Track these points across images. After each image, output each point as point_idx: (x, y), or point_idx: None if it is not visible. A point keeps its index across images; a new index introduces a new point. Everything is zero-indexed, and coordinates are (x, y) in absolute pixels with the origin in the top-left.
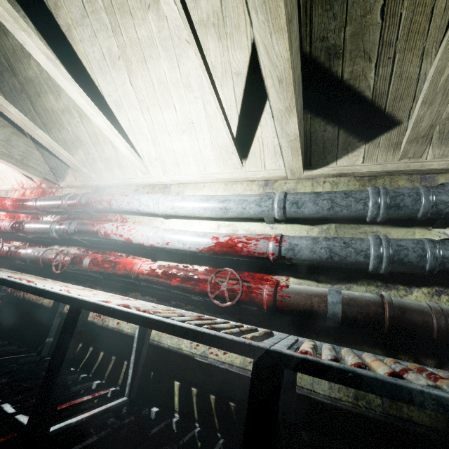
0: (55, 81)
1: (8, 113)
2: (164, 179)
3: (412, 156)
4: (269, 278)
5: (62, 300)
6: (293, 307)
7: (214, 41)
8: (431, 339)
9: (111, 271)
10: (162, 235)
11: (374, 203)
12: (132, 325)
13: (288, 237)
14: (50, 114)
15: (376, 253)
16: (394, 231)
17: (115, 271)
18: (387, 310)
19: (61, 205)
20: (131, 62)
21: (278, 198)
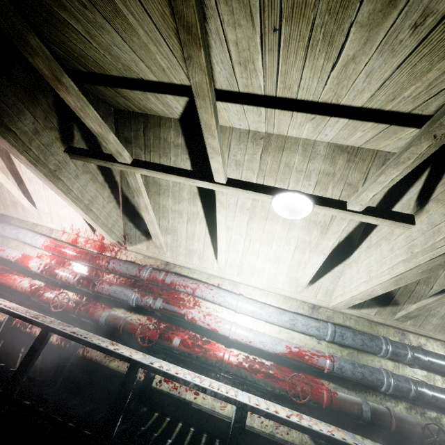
0: (182, 195)
1: (146, 213)
2: (237, 279)
3: (400, 321)
4: (317, 380)
5: (228, 401)
6: (342, 409)
7: (317, 232)
8: (412, 439)
9: (202, 355)
10: (246, 334)
11: (386, 350)
12: (209, 401)
13: (337, 358)
14: (160, 207)
15: (388, 383)
16: (389, 364)
17: (205, 356)
18: (394, 420)
19: (140, 277)
20: (255, 215)
21: (331, 330)
